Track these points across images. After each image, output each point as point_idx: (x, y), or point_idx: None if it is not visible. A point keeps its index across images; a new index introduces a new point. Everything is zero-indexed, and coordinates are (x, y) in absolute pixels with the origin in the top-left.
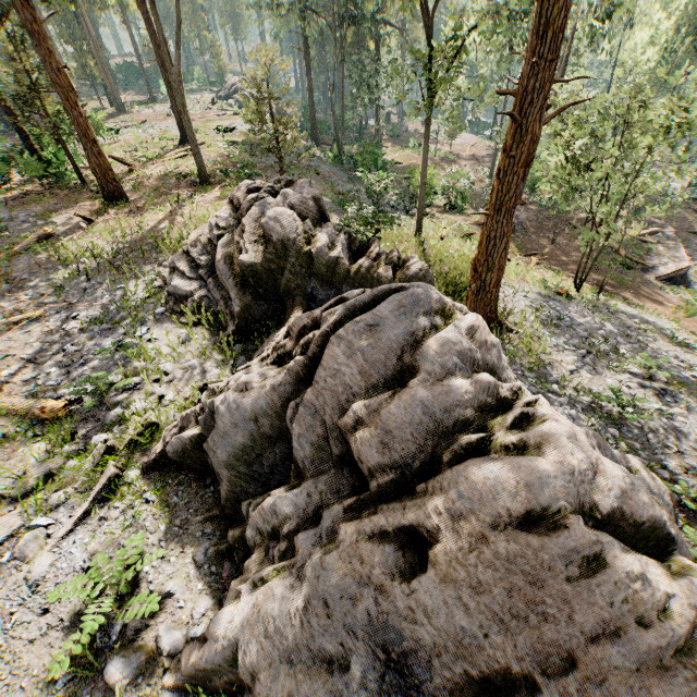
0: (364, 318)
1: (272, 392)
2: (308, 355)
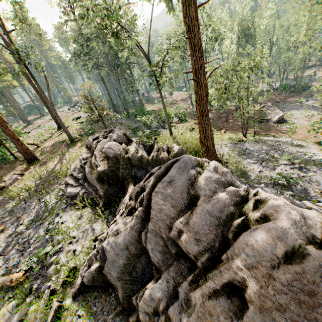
0: (165, 179)
1: (131, 230)
2: (144, 206)
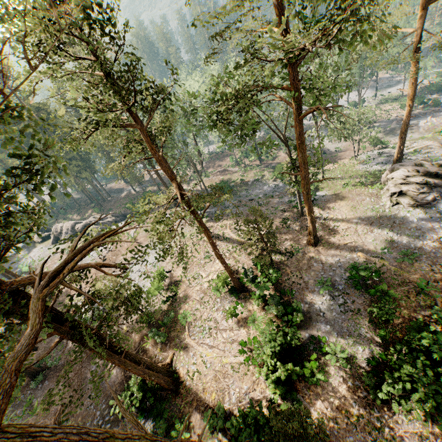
0: None
1: None
2: None
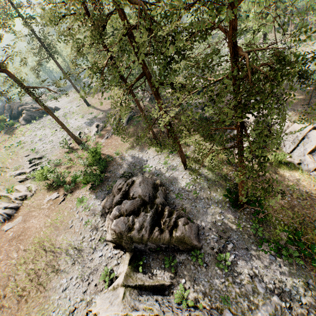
0: None
1: None
2: None
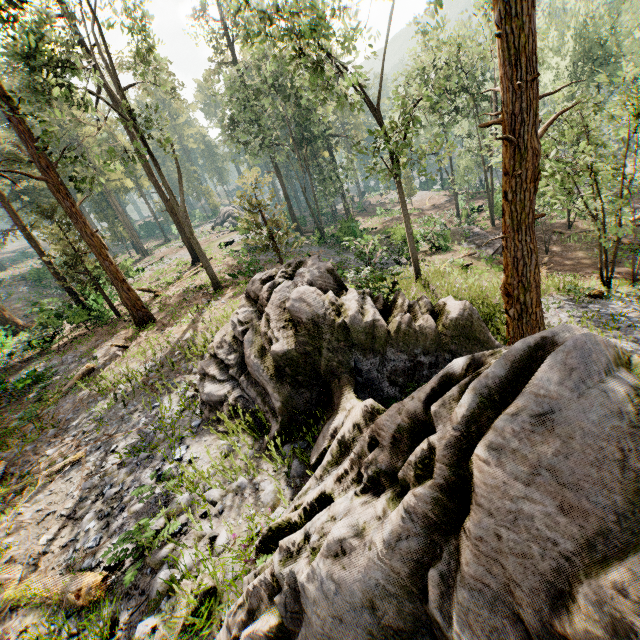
0: (518, 404)
1: (390, 555)
2: (437, 483)
